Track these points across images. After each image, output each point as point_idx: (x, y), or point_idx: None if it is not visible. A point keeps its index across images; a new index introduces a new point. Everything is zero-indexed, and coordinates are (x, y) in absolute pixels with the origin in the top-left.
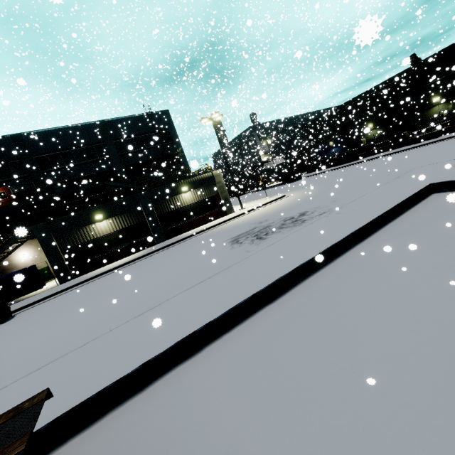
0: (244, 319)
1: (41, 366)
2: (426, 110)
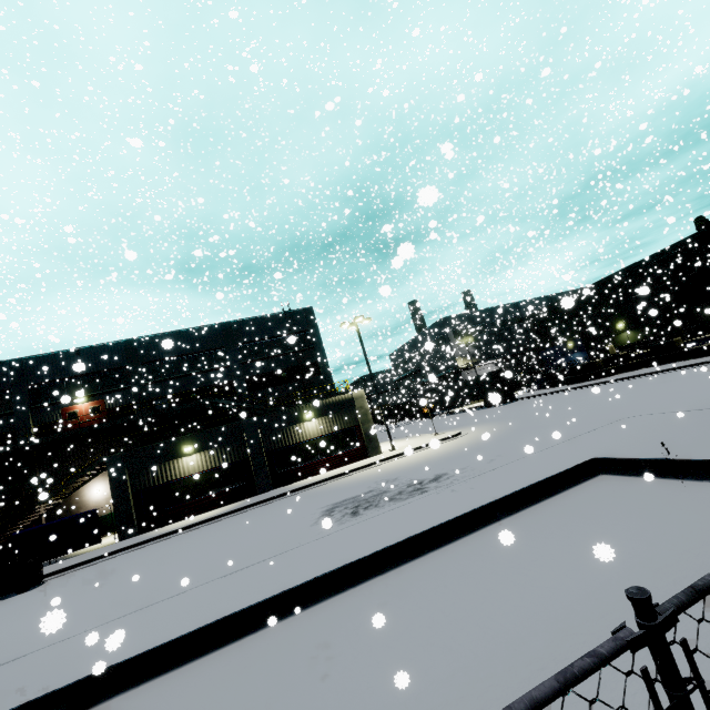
0: (216, 648)
1: None
2: (709, 306)
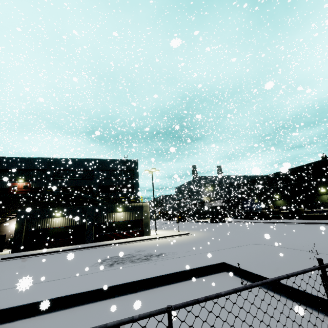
0: None
1: None
2: (317, 196)
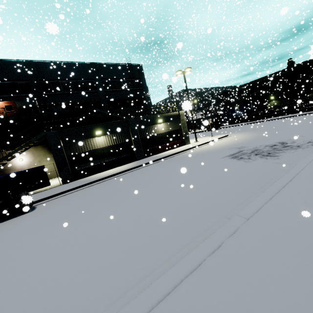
0: None
1: (206, 256)
2: None
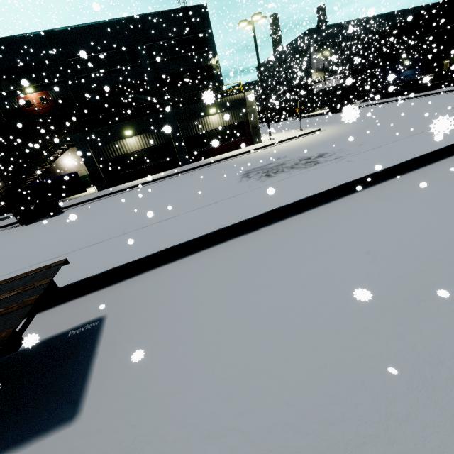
0: (219, 243)
1: (76, 249)
2: None
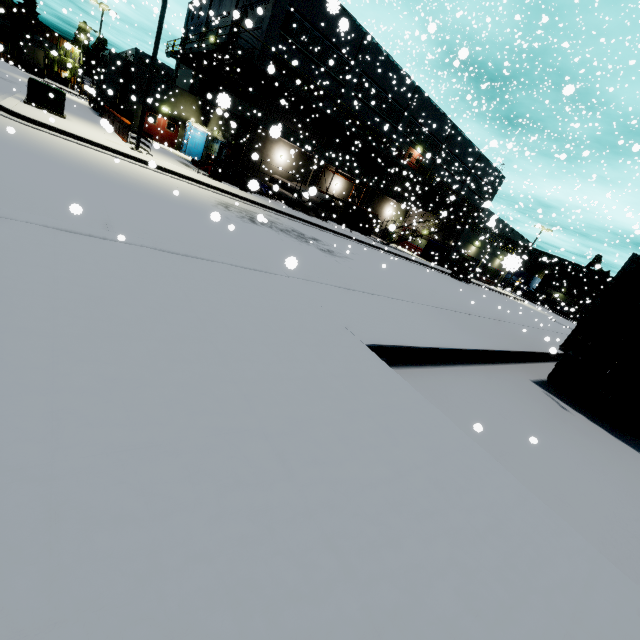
0: None
1: None
2: None
